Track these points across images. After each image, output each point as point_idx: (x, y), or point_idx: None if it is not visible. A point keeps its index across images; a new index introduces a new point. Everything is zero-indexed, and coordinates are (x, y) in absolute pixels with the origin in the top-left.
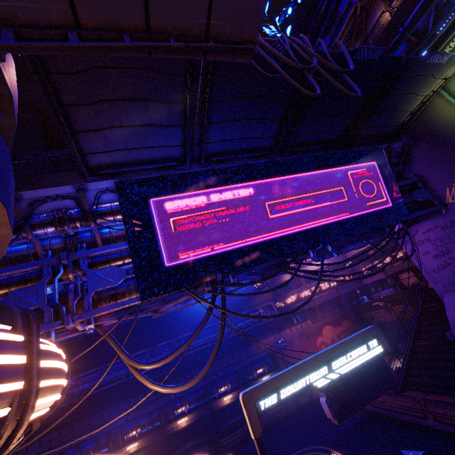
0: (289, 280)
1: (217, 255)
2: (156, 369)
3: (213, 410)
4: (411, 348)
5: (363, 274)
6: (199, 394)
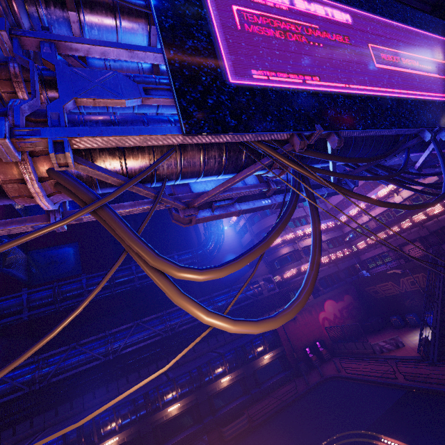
0: (403, 168)
1: (312, 94)
2: (142, 348)
3: (209, 394)
4: (441, 315)
5: (362, 249)
6: (193, 376)
